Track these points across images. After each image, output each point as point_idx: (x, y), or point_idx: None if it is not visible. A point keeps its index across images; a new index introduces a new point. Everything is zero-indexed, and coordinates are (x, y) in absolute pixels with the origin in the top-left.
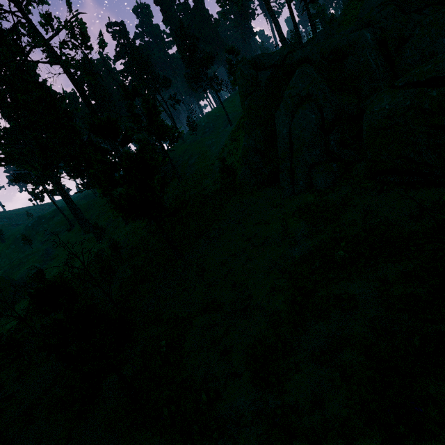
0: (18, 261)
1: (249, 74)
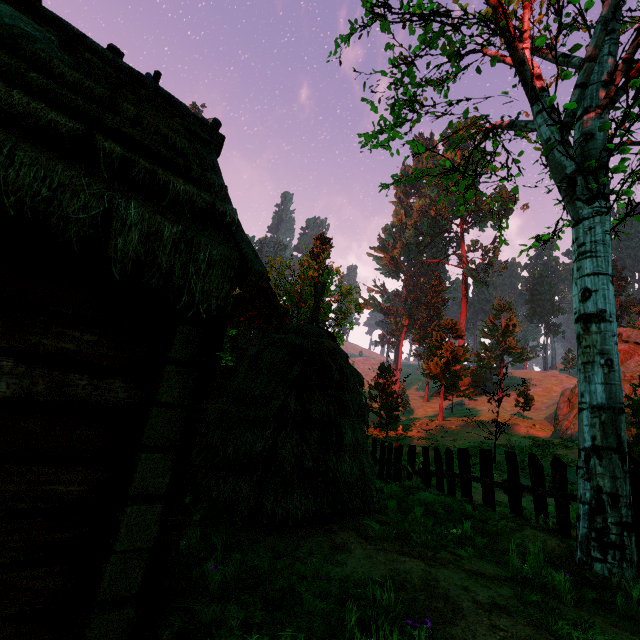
0: None
1: None
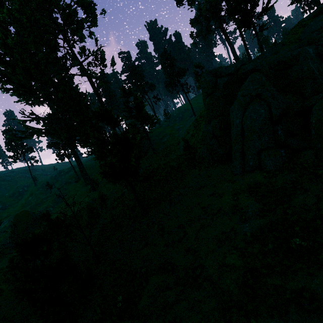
0: (40, 200)
1: (210, 80)
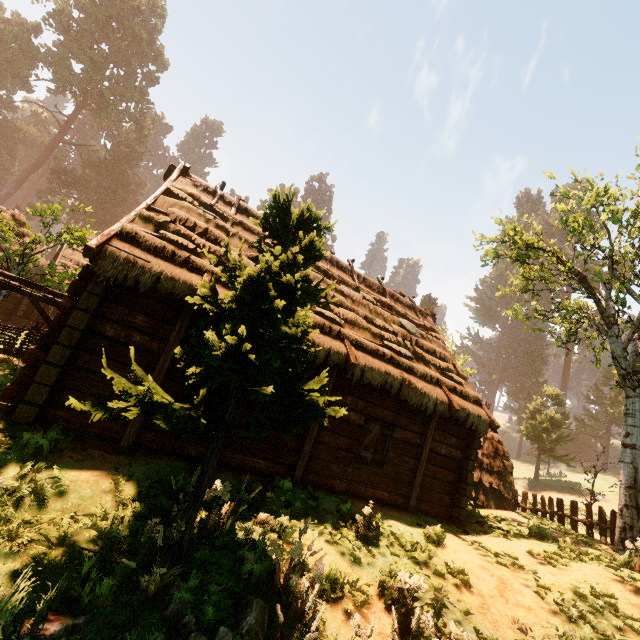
0: None
1: None
